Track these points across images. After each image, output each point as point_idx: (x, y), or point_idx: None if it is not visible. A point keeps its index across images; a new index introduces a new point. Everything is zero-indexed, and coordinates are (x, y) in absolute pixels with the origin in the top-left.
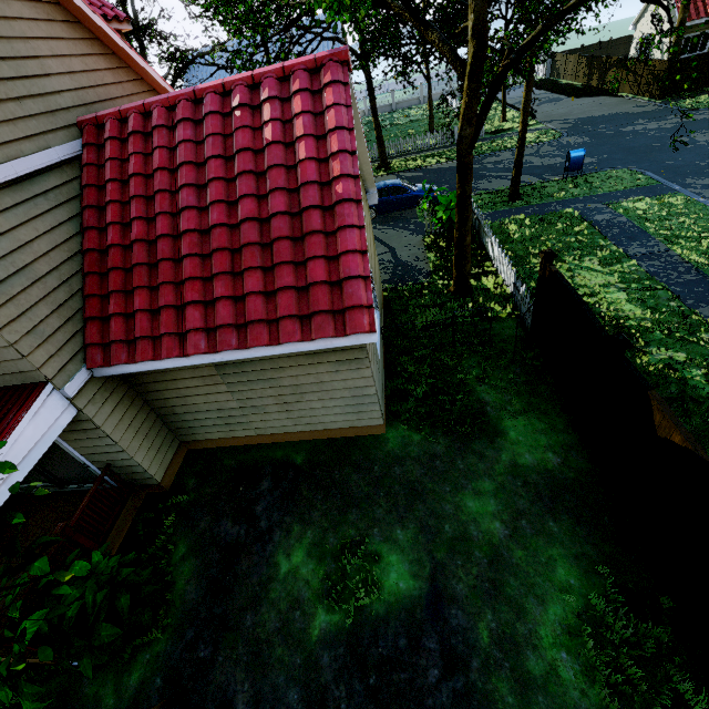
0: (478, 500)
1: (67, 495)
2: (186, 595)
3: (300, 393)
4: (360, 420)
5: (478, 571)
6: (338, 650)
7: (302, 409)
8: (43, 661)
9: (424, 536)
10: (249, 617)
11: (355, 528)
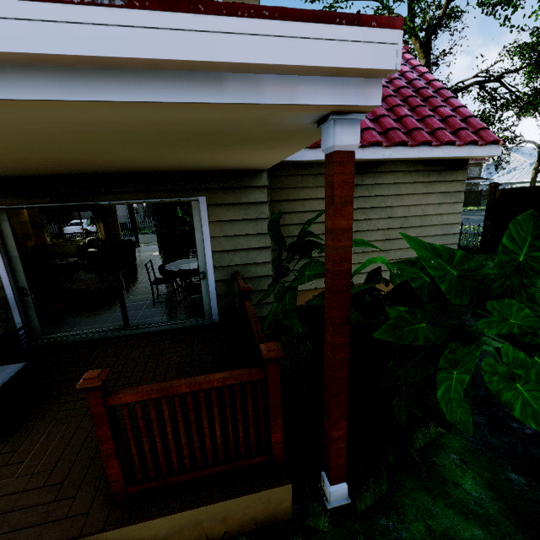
0: None
1: (140, 335)
2: None
3: (404, 228)
4: None
5: None
6: None
7: (399, 249)
8: (268, 512)
9: None
10: None
11: None
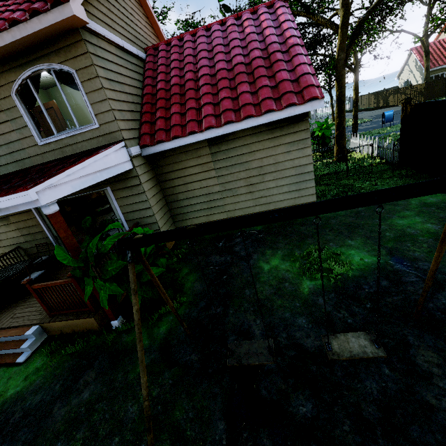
0: (405, 219)
1: None
2: (194, 288)
3: (262, 175)
4: (300, 198)
5: (427, 244)
6: (329, 295)
7: (262, 190)
8: (91, 326)
9: (371, 240)
10: (248, 290)
11: (314, 245)
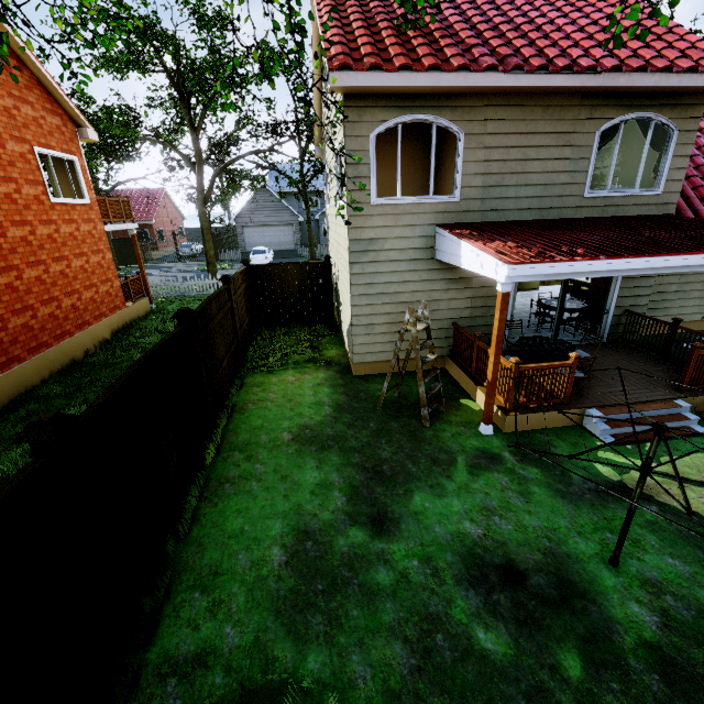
0: None
1: None
2: None
3: None
4: None
5: None
6: None
7: None
8: None
9: None
10: None
11: None
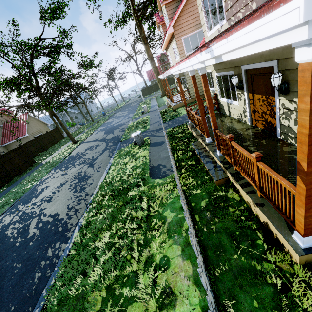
0: None
1: None
2: None
3: None
4: None
5: None
6: None
7: None
8: None
9: None
10: None
11: None
